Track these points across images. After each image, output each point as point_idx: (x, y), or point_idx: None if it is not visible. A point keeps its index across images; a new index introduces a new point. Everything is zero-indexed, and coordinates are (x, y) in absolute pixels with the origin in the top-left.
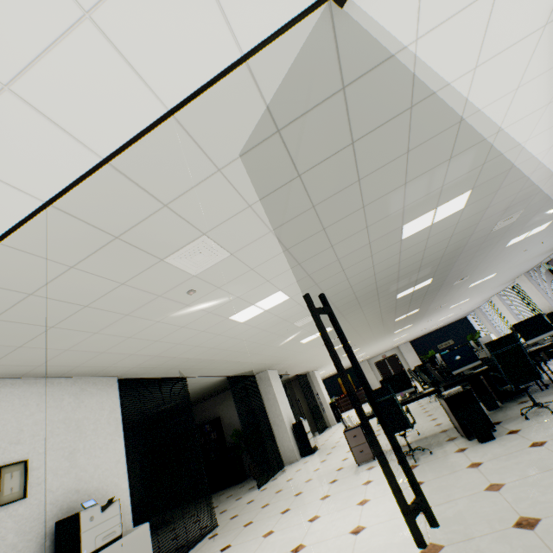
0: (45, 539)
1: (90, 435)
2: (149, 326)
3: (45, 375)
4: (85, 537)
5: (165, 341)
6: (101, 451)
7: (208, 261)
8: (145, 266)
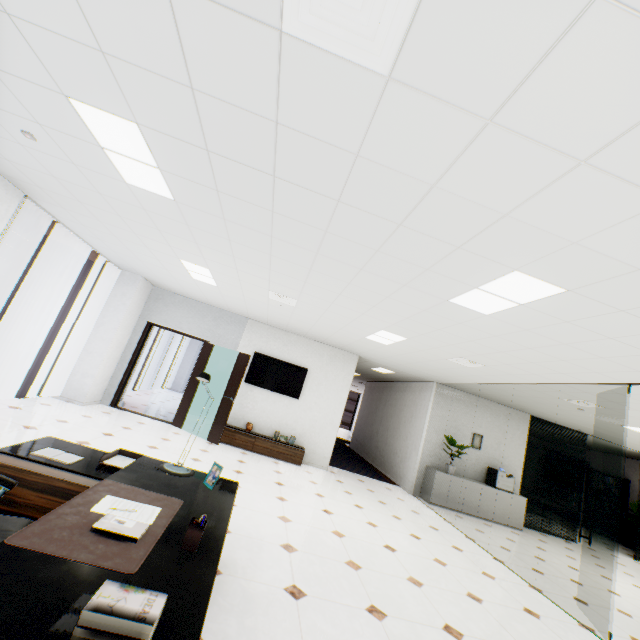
0: (483, 469)
1: (508, 439)
2: (552, 408)
3: (494, 401)
4: (497, 480)
5: (564, 415)
6: (511, 450)
7: (589, 405)
8: (550, 397)
